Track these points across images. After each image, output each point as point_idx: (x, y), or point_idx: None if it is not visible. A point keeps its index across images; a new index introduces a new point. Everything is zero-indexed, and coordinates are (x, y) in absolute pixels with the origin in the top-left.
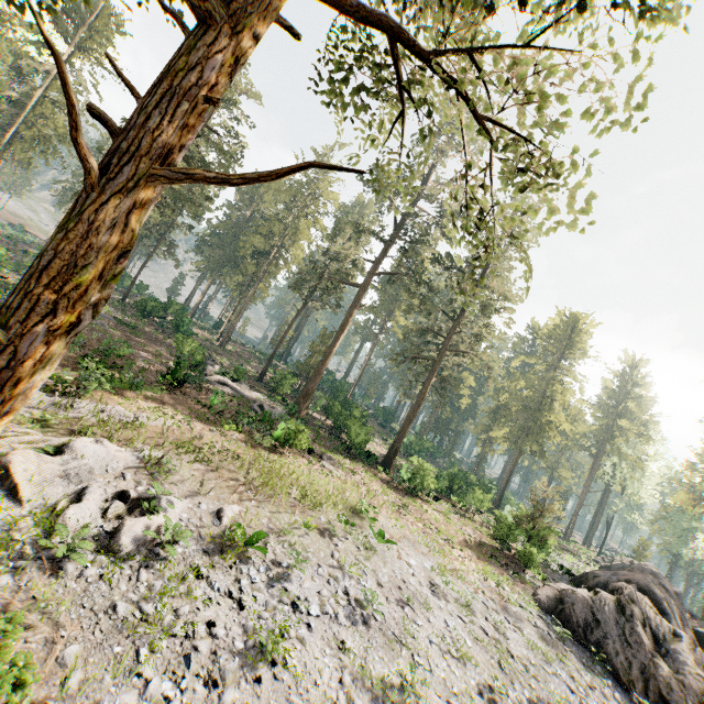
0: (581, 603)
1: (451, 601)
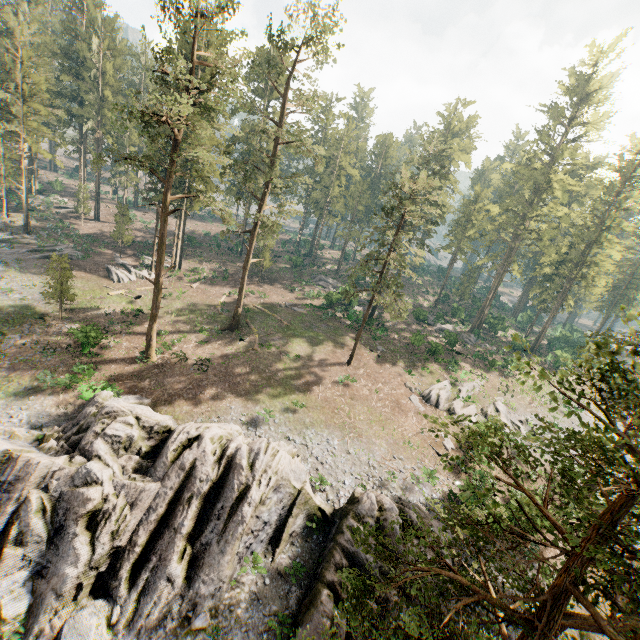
0: None
1: None
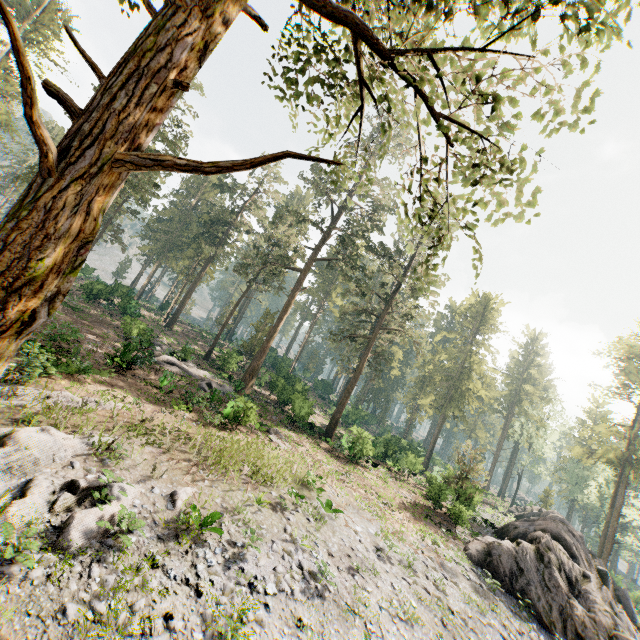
0: (506, 554)
1: (395, 563)
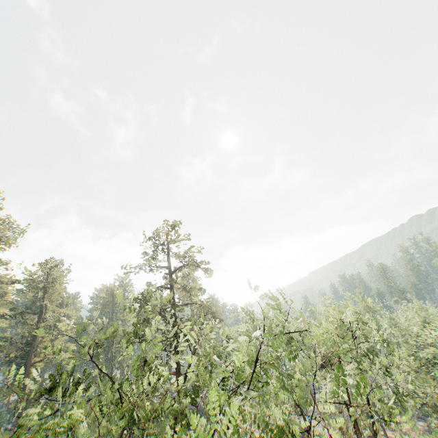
0: None
1: None
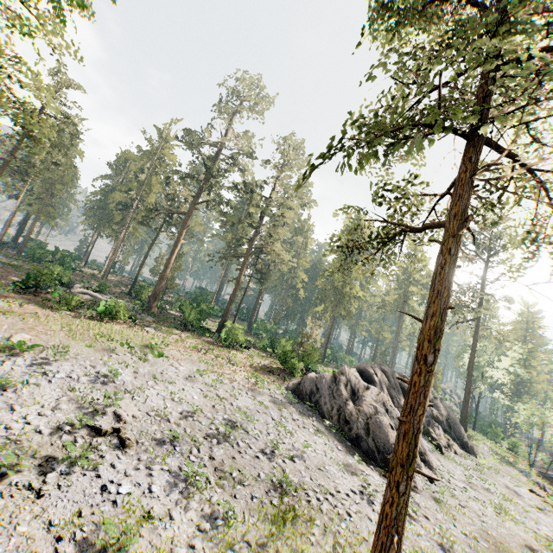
0: (310, 381)
1: (201, 383)
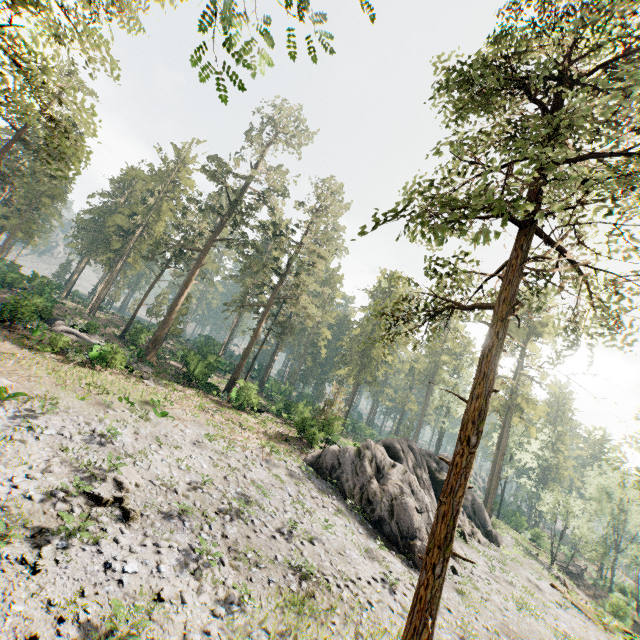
0: (331, 454)
1: (210, 450)
